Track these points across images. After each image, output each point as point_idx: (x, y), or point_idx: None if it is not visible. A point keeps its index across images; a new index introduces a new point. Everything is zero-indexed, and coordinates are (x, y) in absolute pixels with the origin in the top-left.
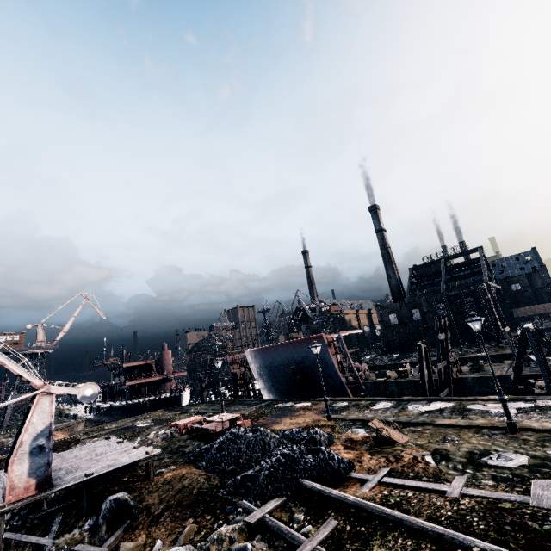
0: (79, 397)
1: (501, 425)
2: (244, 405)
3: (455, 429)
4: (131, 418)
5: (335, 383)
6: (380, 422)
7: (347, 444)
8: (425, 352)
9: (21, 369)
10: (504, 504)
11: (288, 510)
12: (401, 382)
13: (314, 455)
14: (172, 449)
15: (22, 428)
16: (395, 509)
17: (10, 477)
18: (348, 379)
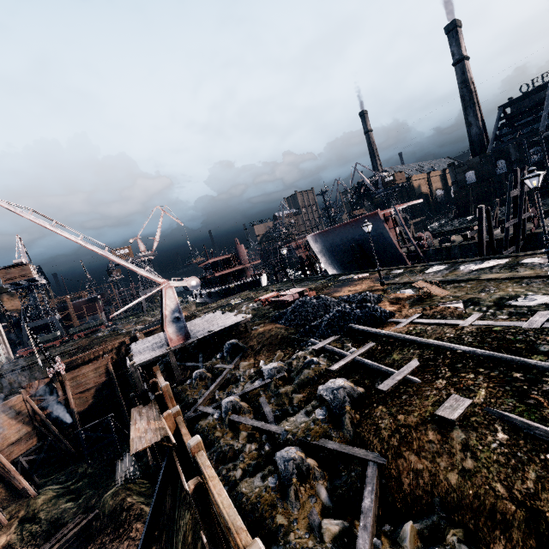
0: (189, 287)
1: (544, 274)
2: (311, 281)
3: (496, 281)
4: (226, 299)
5: (393, 254)
6: (424, 282)
7: (393, 301)
8: (488, 214)
9: (147, 273)
10: (497, 328)
11: (341, 342)
12: (465, 245)
13: (362, 309)
14: (260, 315)
15: (162, 308)
16: (414, 336)
17: (167, 334)
18: (409, 249)
